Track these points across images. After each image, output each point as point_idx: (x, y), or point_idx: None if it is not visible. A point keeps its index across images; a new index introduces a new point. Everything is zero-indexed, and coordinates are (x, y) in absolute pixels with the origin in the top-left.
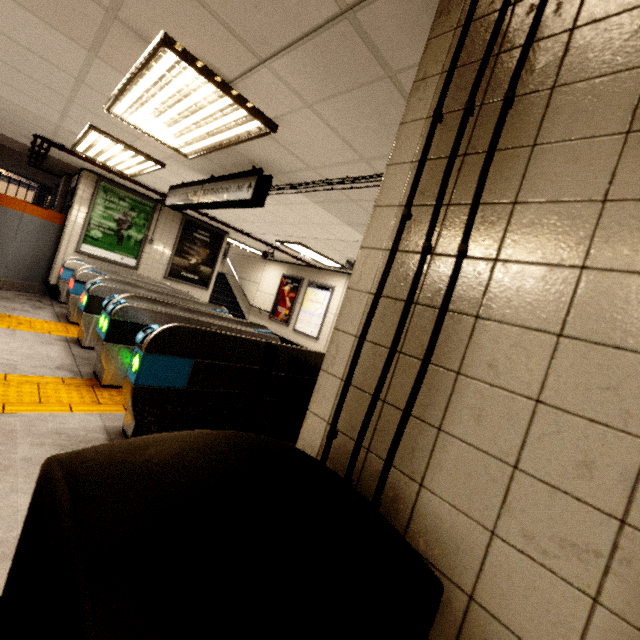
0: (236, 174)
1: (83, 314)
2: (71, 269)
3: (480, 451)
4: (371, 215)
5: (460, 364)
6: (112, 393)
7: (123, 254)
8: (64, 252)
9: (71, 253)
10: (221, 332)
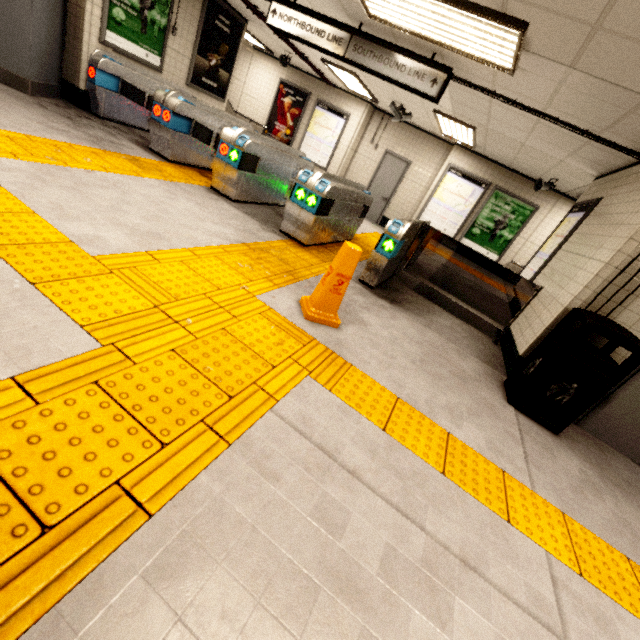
0: (415, 55)
1: (238, 171)
2: (104, 71)
3: (634, 313)
4: (627, 241)
5: (638, 295)
6: (314, 251)
7: (147, 48)
8: (87, 41)
9: (94, 43)
10: (418, 221)
